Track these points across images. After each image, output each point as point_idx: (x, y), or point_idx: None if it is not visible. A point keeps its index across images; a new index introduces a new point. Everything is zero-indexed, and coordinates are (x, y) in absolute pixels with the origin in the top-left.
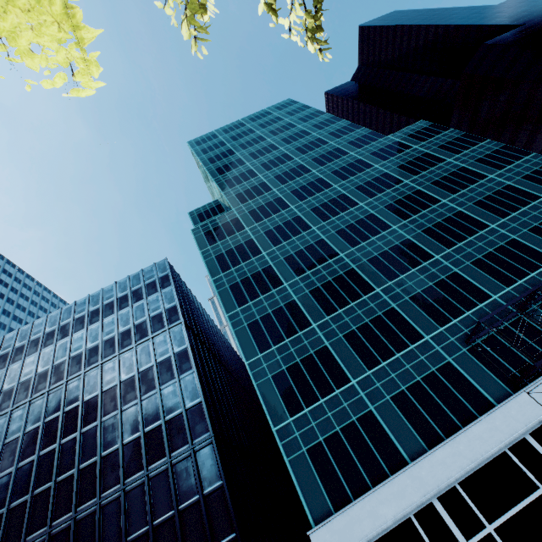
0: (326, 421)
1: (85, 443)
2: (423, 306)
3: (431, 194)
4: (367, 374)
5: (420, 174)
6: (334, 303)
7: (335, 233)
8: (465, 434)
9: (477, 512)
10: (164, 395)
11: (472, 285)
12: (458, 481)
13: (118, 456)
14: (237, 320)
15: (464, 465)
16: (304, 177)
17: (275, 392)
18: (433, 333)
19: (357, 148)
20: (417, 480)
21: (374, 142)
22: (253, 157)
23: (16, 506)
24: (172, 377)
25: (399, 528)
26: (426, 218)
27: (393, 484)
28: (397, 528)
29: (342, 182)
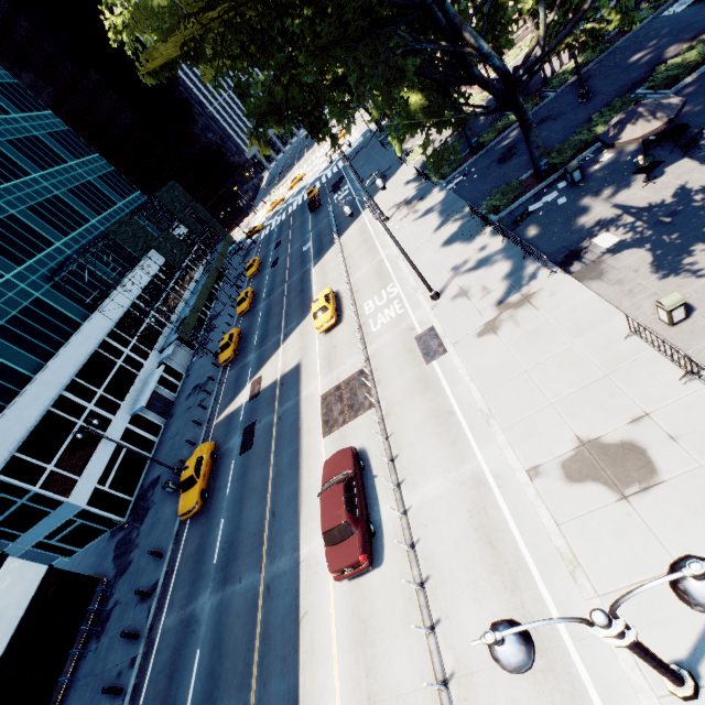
0: None
1: None
2: None
3: None
4: None
5: None
6: None
7: None
8: (71, 345)
9: (92, 387)
10: None
11: (36, 231)
12: (75, 375)
13: None
14: None
15: (77, 363)
16: None
17: None
18: (13, 272)
19: None
20: (48, 384)
21: None
22: None
23: None
24: None
25: (44, 419)
26: None
27: (29, 394)
28: (43, 420)
29: None
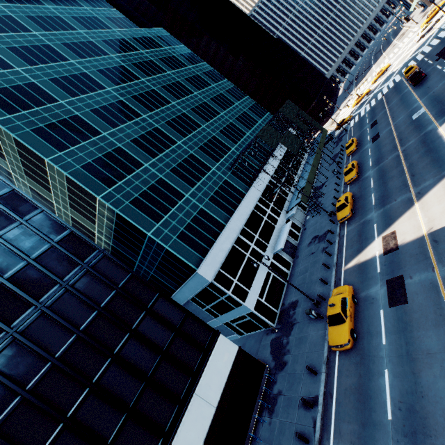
0: (181, 219)
1: None
2: (206, 153)
3: (187, 86)
4: (192, 190)
5: (176, 70)
6: (155, 150)
7: (132, 98)
8: (241, 206)
9: (252, 233)
10: (11, 239)
11: (223, 143)
12: (244, 225)
13: None
14: (65, 163)
15: (244, 218)
16: (71, 33)
17: (138, 212)
18: (215, 166)
19: (118, 27)
20: (232, 229)
21: (132, 29)
22: None
23: None
24: (10, 221)
25: (231, 251)
26: (190, 101)
27: (224, 235)
28: (230, 251)
29: (118, 54)
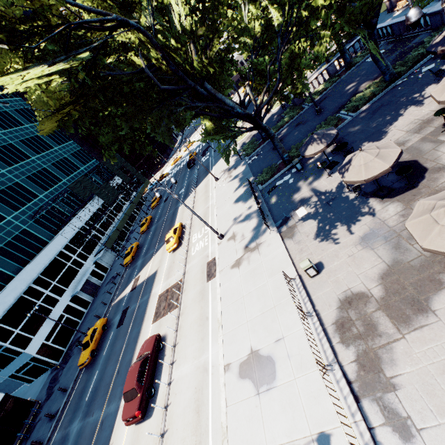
0: None
1: None
2: (2, 201)
3: None
4: None
5: None
6: None
7: None
8: (40, 255)
9: (49, 280)
10: None
11: (29, 190)
12: (40, 274)
13: None
14: None
15: (42, 266)
16: None
17: None
18: (12, 215)
19: None
20: (22, 280)
21: None
22: None
23: None
24: None
25: (17, 302)
26: None
27: (10, 287)
28: (16, 302)
29: None
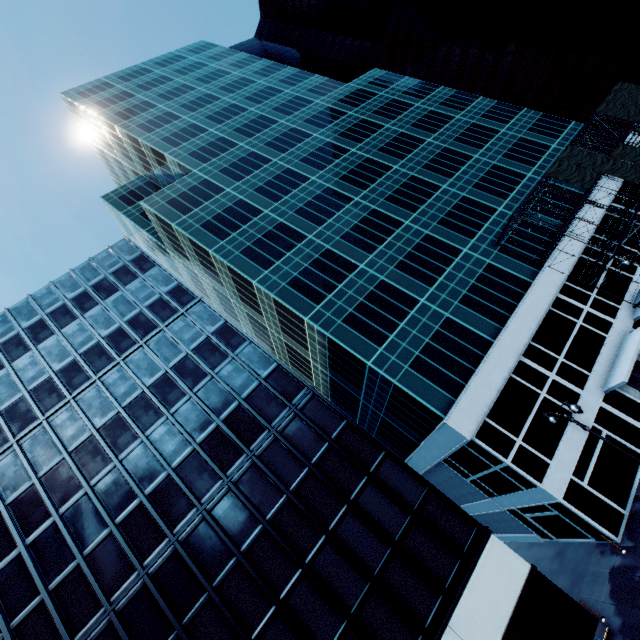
0: (414, 338)
1: (136, 467)
2: (451, 227)
3: (415, 135)
4: (431, 291)
5: (397, 119)
6: (372, 242)
7: (340, 180)
8: (523, 306)
9: (550, 353)
10: (225, 376)
11: (481, 204)
12: (530, 339)
13: (200, 457)
14: (271, 283)
15: (531, 326)
16: (273, 128)
17: (353, 333)
18: (468, 245)
19: (321, 96)
20: (506, 349)
21: (337, 90)
22: (189, 109)
23: (60, 582)
24: (224, 356)
25: (506, 386)
26: (420, 156)
27: (491, 359)
28: (505, 387)
29: (321, 130)
